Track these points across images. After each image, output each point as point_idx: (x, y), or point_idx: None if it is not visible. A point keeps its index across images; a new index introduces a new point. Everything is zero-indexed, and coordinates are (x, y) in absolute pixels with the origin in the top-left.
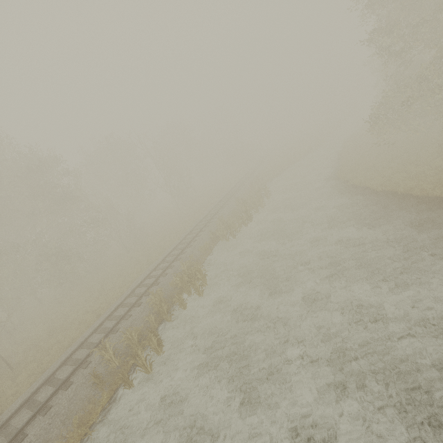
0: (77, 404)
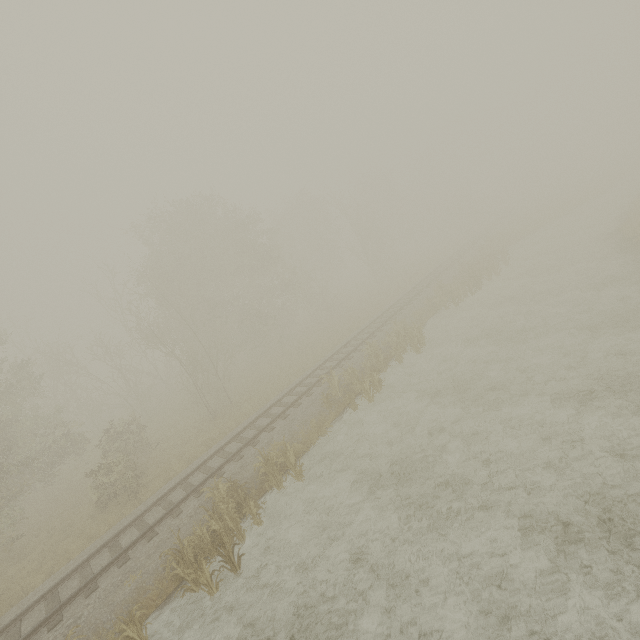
0: (310, 415)
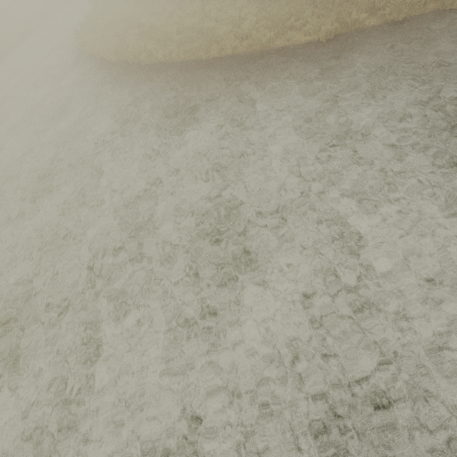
0: None
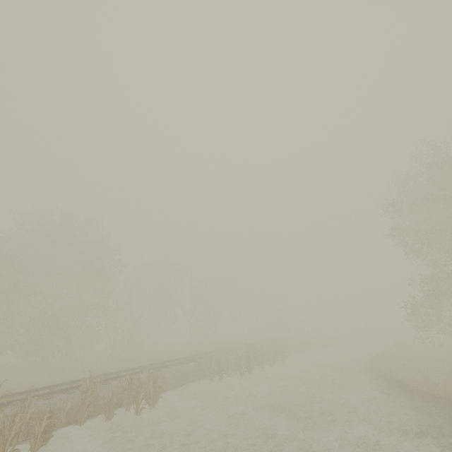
0: None
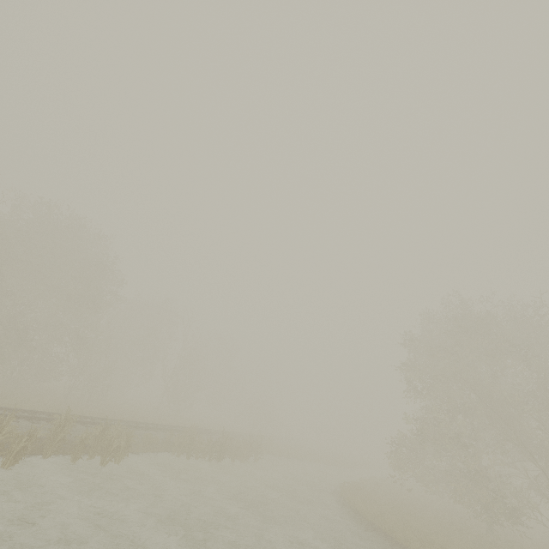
0: None
